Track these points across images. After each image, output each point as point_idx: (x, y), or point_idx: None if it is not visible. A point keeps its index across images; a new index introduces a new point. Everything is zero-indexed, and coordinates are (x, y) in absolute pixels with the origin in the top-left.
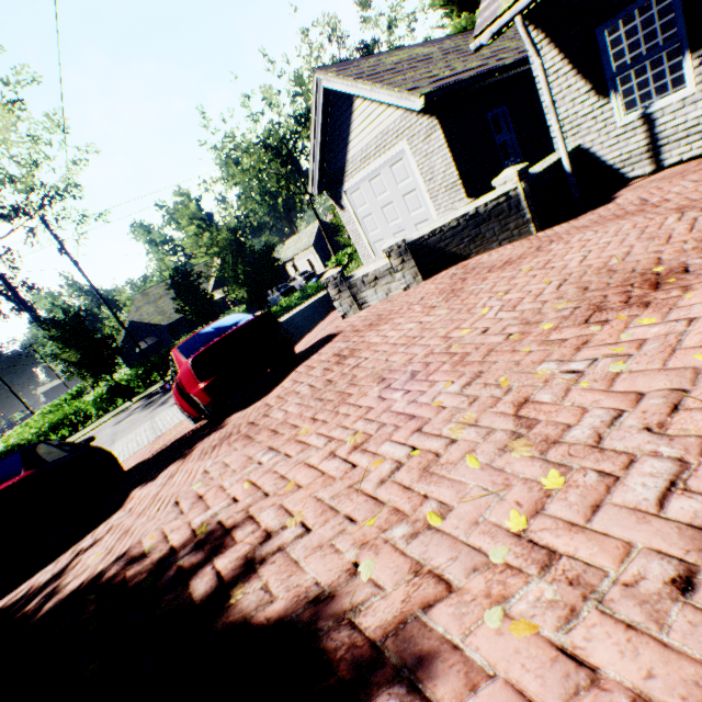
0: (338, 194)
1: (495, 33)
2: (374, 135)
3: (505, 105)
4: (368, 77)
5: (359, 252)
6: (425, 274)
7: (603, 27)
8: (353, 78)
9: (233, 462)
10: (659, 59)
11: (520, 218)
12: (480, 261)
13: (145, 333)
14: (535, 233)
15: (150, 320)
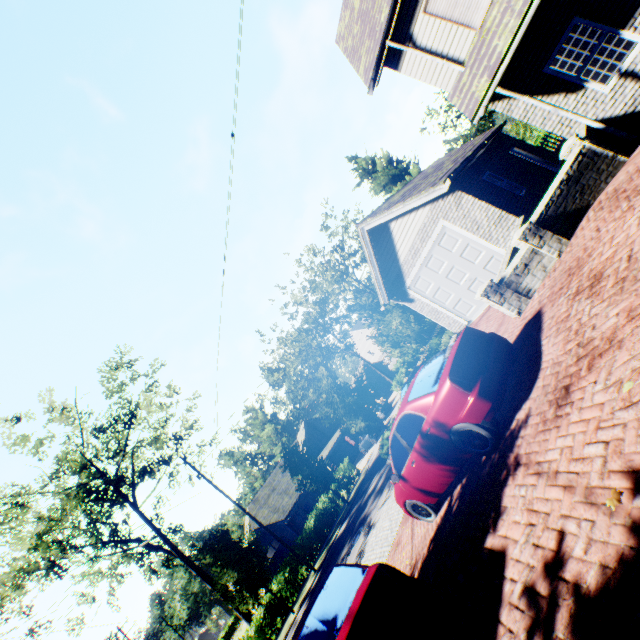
0: (403, 293)
1: (486, 106)
2: (414, 234)
3: (487, 171)
4: (394, 205)
5: (443, 325)
6: (564, 237)
7: (547, 66)
8: (386, 210)
9: (633, 352)
10: (598, 53)
11: (604, 160)
12: (610, 189)
13: (269, 537)
14: (626, 159)
15: (268, 522)
